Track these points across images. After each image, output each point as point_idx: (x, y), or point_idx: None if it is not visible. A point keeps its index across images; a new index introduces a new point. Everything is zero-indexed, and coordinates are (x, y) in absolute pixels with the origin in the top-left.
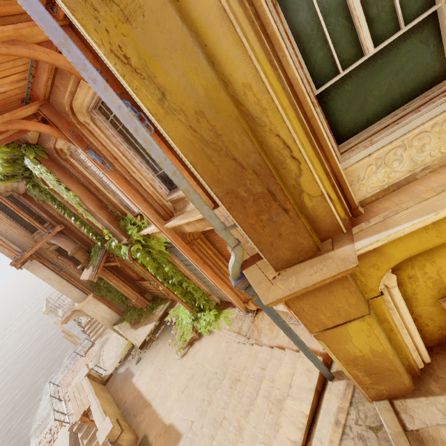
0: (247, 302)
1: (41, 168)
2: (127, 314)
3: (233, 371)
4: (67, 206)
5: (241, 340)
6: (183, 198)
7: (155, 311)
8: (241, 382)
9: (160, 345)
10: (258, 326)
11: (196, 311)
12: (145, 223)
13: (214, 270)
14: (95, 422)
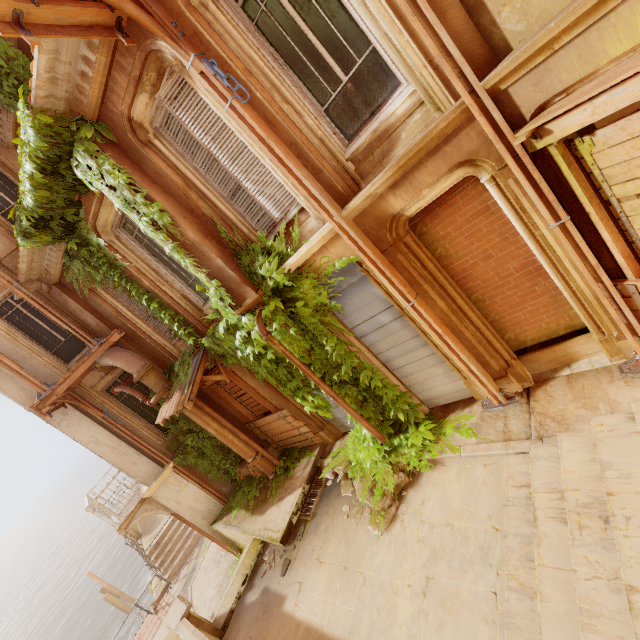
0: (506, 375)
1: (103, 164)
2: (236, 497)
3: (551, 500)
4: (136, 277)
5: (523, 447)
6: (384, 134)
7: (293, 473)
8: (617, 495)
9: (326, 523)
10: (548, 413)
11: (386, 437)
12: (293, 239)
13: (439, 307)
14: None
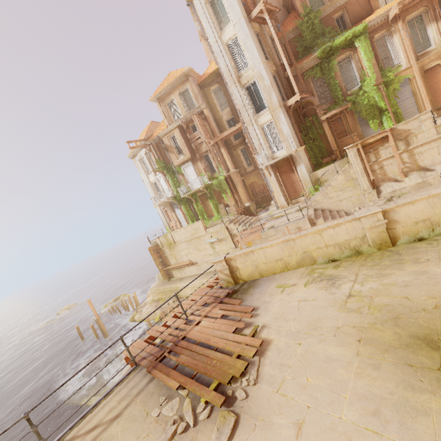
0: (434, 112)
1: (366, 41)
2: (320, 167)
3: None
4: (336, 76)
5: None
6: (426, 53)
7: None
8: None
9: None
10: None
11: None
12: (397, 69)
13: (425, 90)
14: (408, 120)
